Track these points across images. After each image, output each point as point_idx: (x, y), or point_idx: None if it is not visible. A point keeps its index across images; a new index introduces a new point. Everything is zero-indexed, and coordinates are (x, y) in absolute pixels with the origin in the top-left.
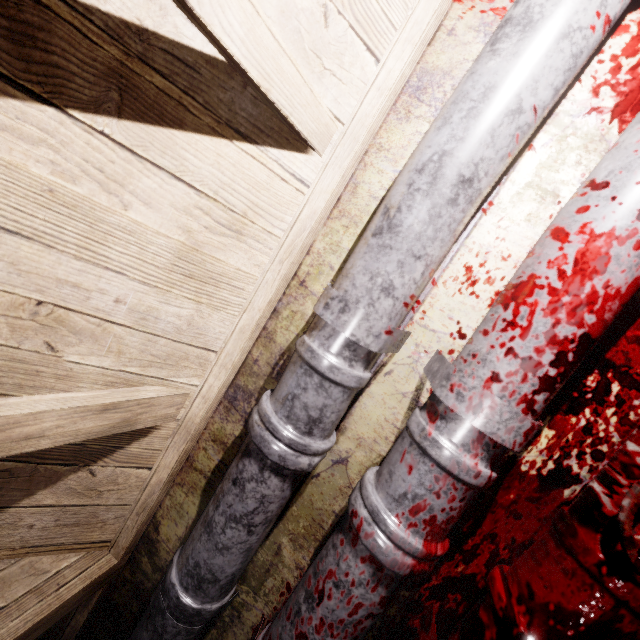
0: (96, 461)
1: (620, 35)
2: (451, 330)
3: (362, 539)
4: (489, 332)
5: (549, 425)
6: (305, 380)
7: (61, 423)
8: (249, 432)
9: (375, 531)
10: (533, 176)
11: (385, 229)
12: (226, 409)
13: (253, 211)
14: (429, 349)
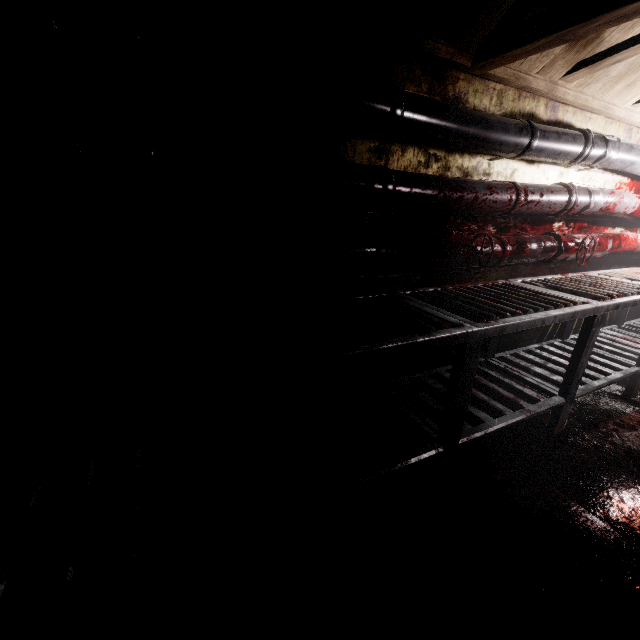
0: (570, 44)
1: (627, 180)
2: (579, 183)
3: (573, 193)
4: (606, 191)
5: (562, 223)
6: (603, 147)
7: (637, 51)
8: (586, 134)
9: (575, 195)
10: (607, 180)
11: (630, 148)
12: (551, 105)
13: (632, 88)
14: (575, 180)
